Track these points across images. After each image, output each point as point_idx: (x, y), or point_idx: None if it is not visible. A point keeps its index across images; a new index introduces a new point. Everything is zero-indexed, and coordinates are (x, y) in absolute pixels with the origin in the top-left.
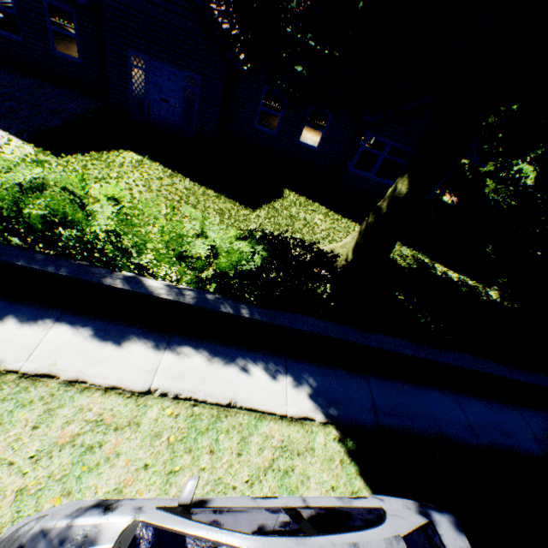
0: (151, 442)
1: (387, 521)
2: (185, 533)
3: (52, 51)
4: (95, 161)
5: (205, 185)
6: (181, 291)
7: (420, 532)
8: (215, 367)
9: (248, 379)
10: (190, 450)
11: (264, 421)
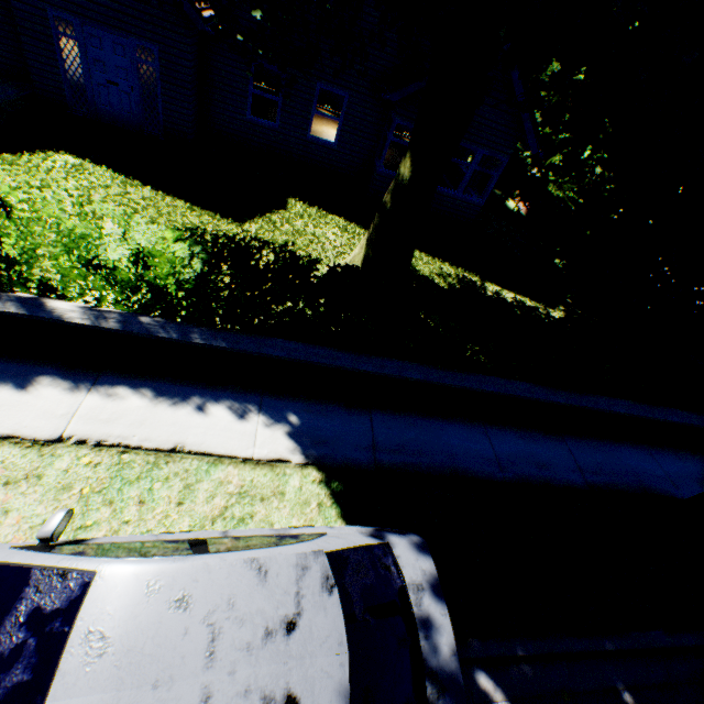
0: (57, 496)
1: (315, 540)
2: (32, 565)
3: None
4: (9, 166)
5: (173, 195)
6: (103, 314)
7: (362, 551)
8: (159, 409)
9: (205, 420)
10: (111, 503)
11: (220, 466)
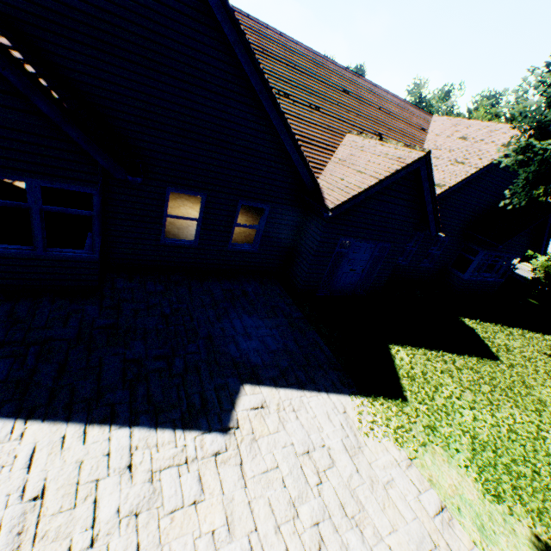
0: None
1: None
2: None
3: (228, 247)
4: (413, 381)
5: (454, 352)
6: None
7: None
8: None
9: None
10: None
11: None
